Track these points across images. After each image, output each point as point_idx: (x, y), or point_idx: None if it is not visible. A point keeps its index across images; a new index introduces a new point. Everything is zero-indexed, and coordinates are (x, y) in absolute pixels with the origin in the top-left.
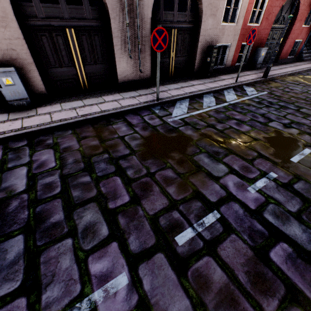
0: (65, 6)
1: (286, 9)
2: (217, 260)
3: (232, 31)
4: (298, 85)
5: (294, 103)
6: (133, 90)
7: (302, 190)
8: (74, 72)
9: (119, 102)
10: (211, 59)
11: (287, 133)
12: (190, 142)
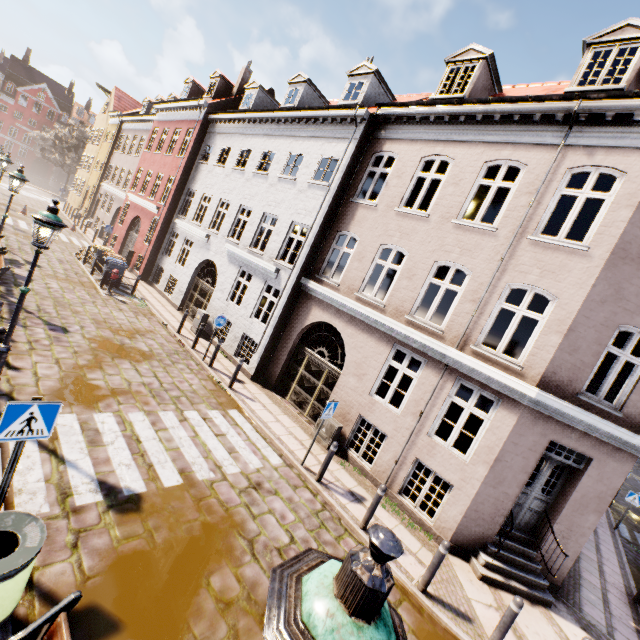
0: None
1: None
2: None
3: None
4: None
5: None
6: None
7: None
8: None
9: None
10: None
11: None
12: None
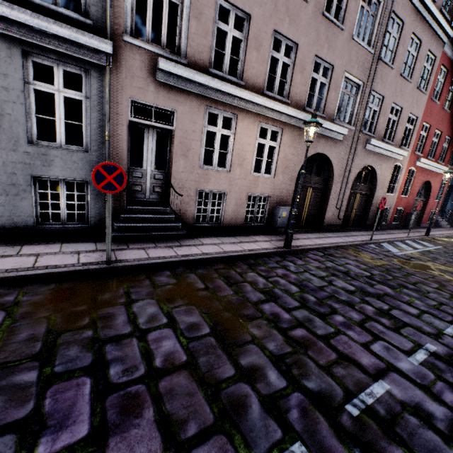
0: (313, 176)
1: (421, 188)
2: None
3: (391, 199)
4: None
5: None
6: (335, 231)
7: None
8: (300, 213)
9: (341, 238)
10: (382, 216)
11: None
12: (431, 267)
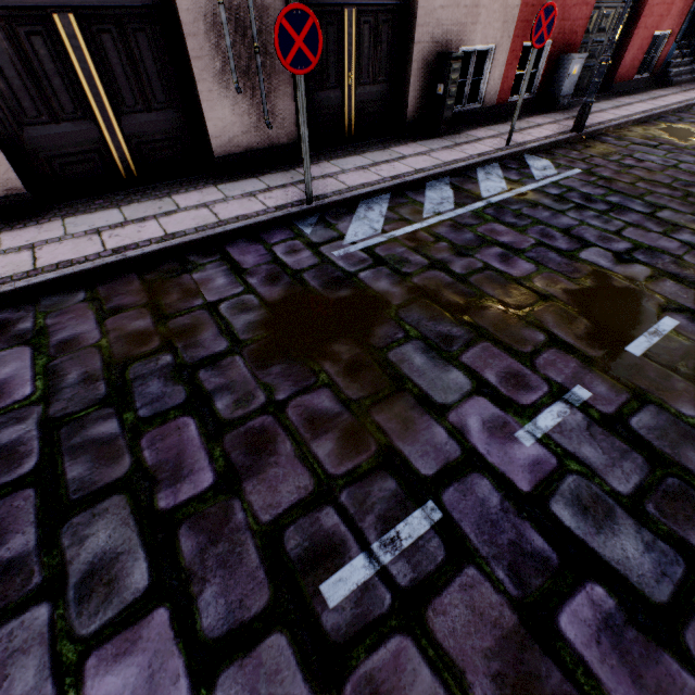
0: None
1: None
2: (425, 644)
3: (499, 13)
4: (655, 148)
5: (643, 196)
6: (254, 175)
7: (650, 431)
8: (94, 134)
9: (213, 209)
10: (447, 87)
11: (622, 278)
12: (383, 312)
